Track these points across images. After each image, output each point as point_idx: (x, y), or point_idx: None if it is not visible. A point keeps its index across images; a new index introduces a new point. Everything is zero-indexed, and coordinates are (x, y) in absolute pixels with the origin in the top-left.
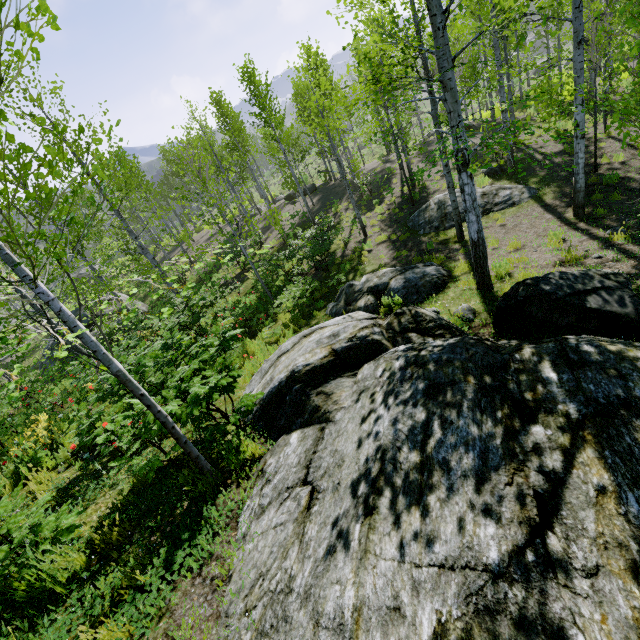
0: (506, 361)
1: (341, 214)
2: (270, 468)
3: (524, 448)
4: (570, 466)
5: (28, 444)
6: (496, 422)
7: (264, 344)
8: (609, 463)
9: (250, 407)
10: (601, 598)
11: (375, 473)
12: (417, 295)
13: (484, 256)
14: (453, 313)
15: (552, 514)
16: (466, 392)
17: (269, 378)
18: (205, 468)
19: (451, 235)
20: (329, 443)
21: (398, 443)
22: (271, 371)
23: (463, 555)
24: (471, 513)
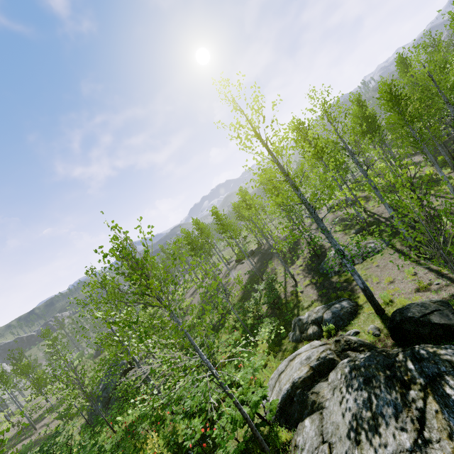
0: (393, 362)
1: (275, 268)
2: (300, 442)
3: (409, 401)
4: (425, 404)
5: (151, 453)
6: (396, 392)
7: None
8: (437, 400)
9: (274, 409)
10: (442, 448)
11: (355, 426)
12: (342, 321)
13: (371, 295)
14: (367, 331)
15: (423, 424)
16: (380, 380)
17: (278, 389)
18: (266, 447)
19: (349, 275)
20: (328, 419)
21: (360, 409)
22: (278, 384)
23: (398, 448)
24: (396, 431)
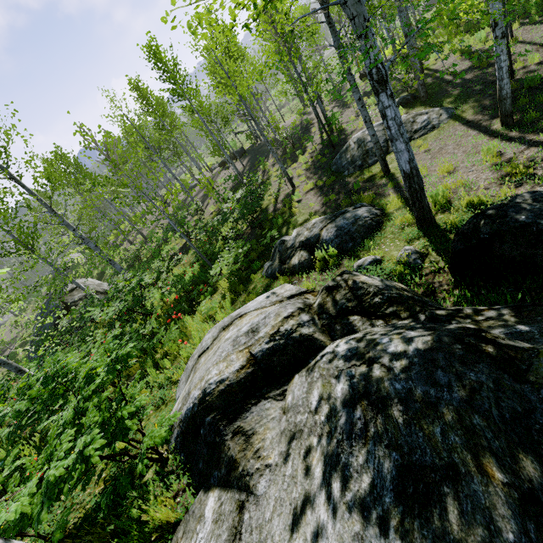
0: None
1: (269, 170)
2: None
3: None
4: None
5: None
6: None
7: (200, 323)
8: None
9: (164, 438)
10: None
11: None
12: (352, 242)
13: (420, 188)
14: (396, 259)
15: None
16: (494, 515)
17: (187, 390)
18: None
19: (376, 171)
20: None
21: None
22: (190, 378)
23: None
24: None
